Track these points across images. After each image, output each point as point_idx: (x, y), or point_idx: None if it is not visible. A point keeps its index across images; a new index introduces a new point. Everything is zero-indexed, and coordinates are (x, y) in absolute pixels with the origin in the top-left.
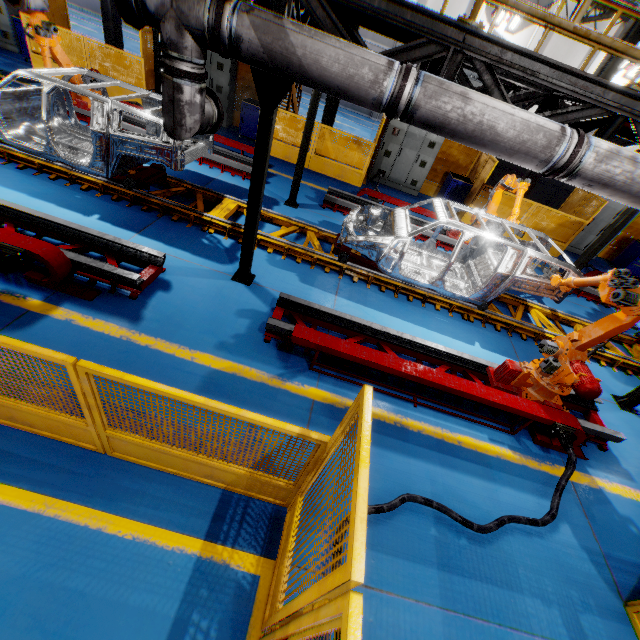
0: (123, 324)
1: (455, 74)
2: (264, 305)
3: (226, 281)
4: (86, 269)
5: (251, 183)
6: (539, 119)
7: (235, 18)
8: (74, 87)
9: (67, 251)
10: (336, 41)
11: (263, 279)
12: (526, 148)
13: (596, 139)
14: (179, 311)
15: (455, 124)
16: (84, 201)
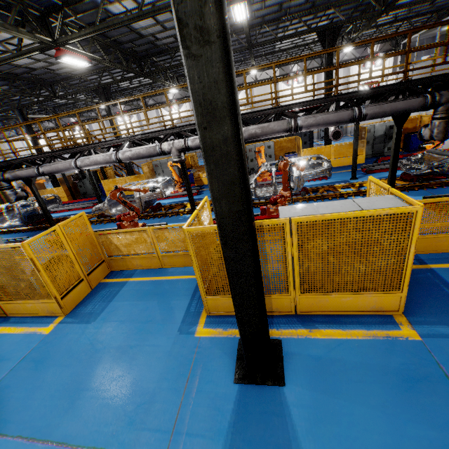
0: None
1: (55, 160)
2: None
3: None
4: None
5: (40, 206)
6: (67, 161)
7: (7, 175)
8: (11, 204)
9: None
10: (25, 168)
11: None
12: (67, 168)
13: (80, 158)
14: None
15: (52, 171)
16: (21, 235)
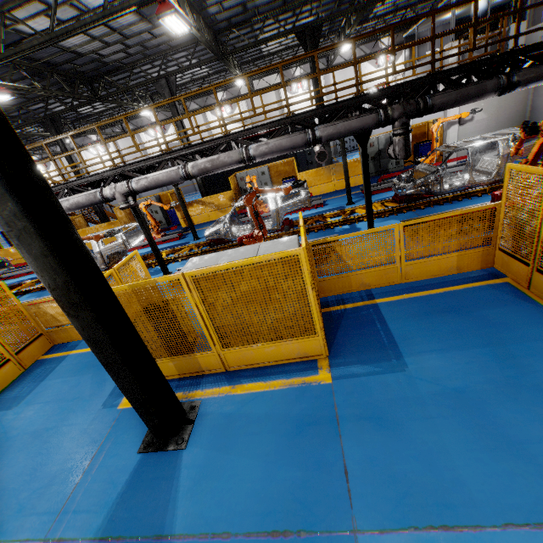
0: None
1: None
2: None
3: None
4: None
5: None
6: None
7: None
8: None
9: None
10: None
11: None
12: None
13: None
14: None
15: None
16: None
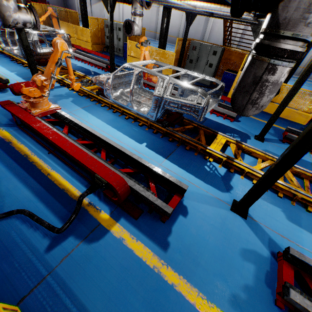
0: (155, 250)
1: None
2: (263, 246)
3: (226, 211)
4: (137, 194)
5: (291, 150)
6: None
7: None
8: (150, 71)
9: (129, 179)
10: None
11: (255, 212)
12: None
13: None
14: (195, 242)
15: None
16: (139, 133)
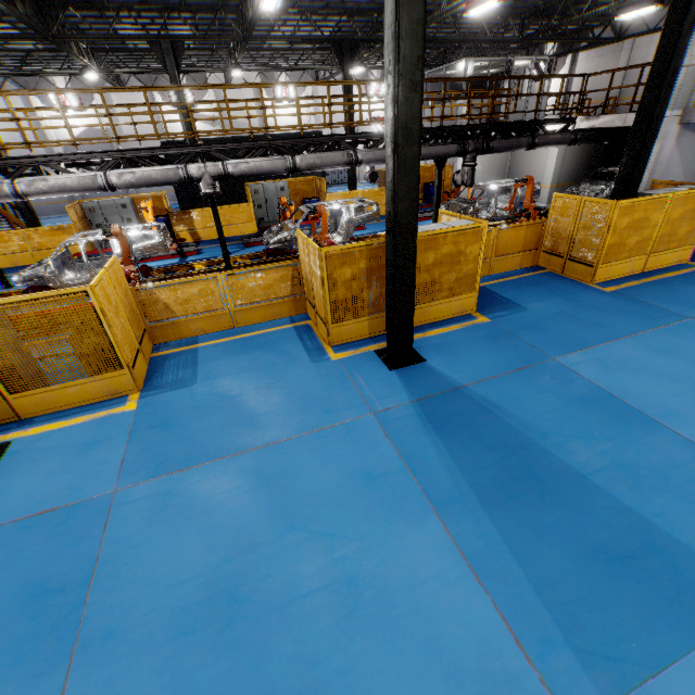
0: None
1: None
2: None
3: None
4: None
5: None
6: None
7: None
8: None
9: None
10: None
11: None
12: None
13: (24, 179)
14: None
15: None
16: None
